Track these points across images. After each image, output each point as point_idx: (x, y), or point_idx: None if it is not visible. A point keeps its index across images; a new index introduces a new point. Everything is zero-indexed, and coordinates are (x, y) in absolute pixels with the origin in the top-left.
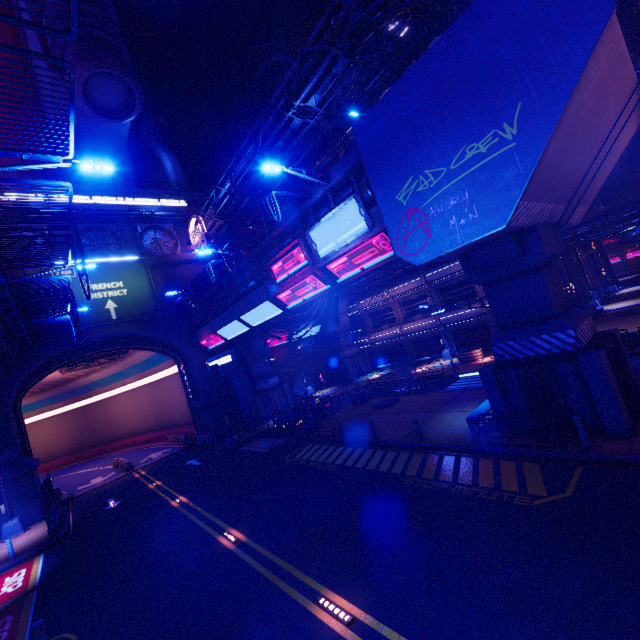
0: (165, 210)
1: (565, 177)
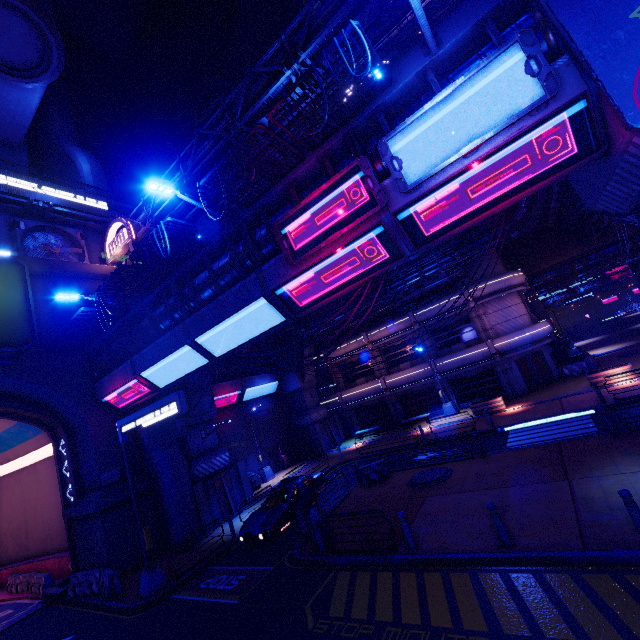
0: (72, 207)
1: None
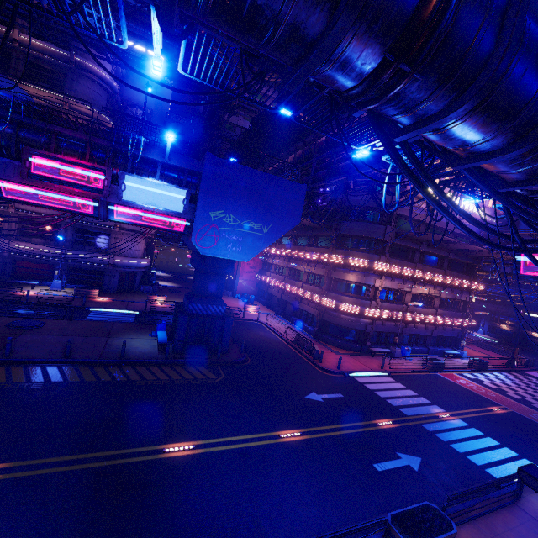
0: None
1: None
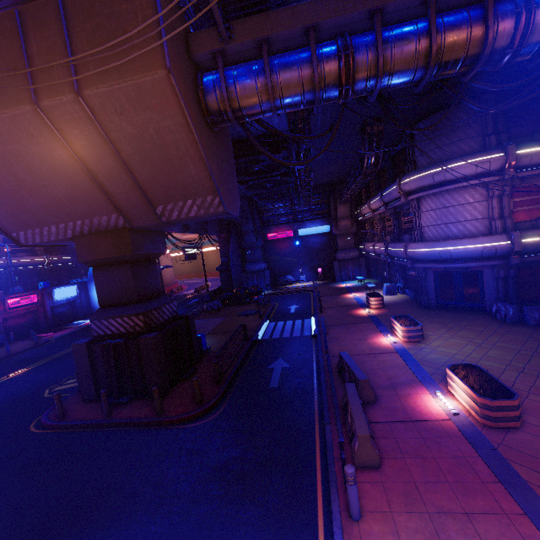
0: None
1: (55, 205)
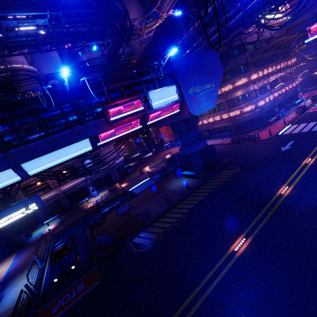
0: None
1: None
